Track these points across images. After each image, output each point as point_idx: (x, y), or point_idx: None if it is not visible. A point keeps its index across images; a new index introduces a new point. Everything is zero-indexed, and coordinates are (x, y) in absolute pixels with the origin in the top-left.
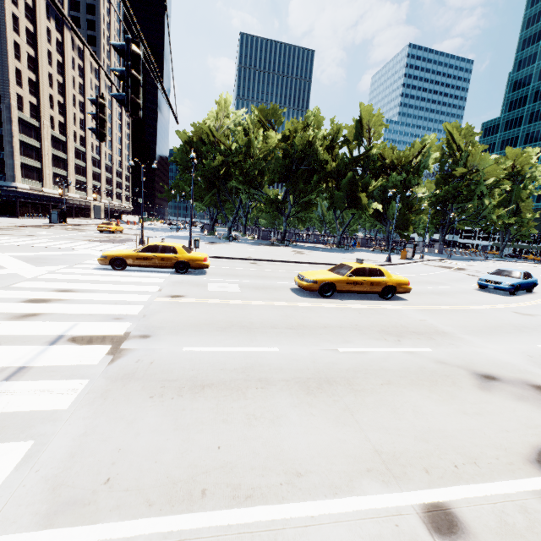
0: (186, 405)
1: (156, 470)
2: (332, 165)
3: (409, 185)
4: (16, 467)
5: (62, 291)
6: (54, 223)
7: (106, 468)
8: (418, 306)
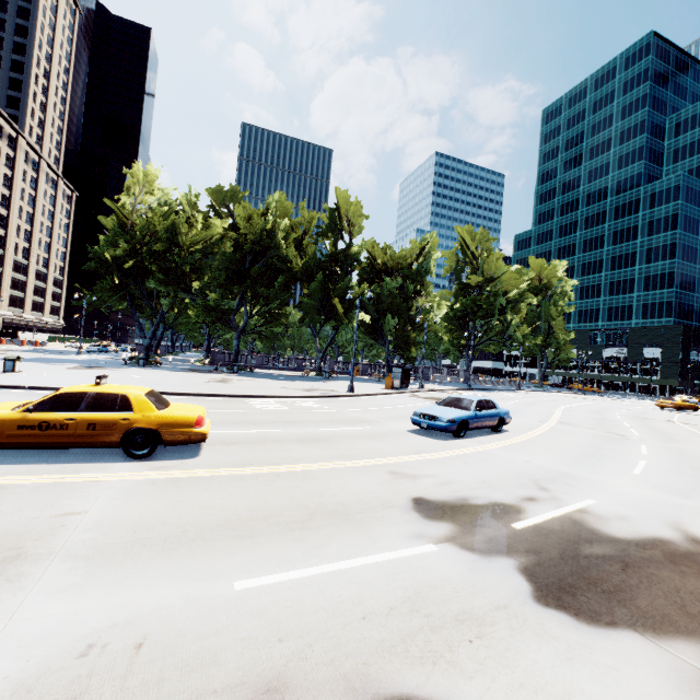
0: None
1: None
2: (299, 262)
3: (410, 294)
4: None
5: None
6: None
7: None
8: (181, 471)
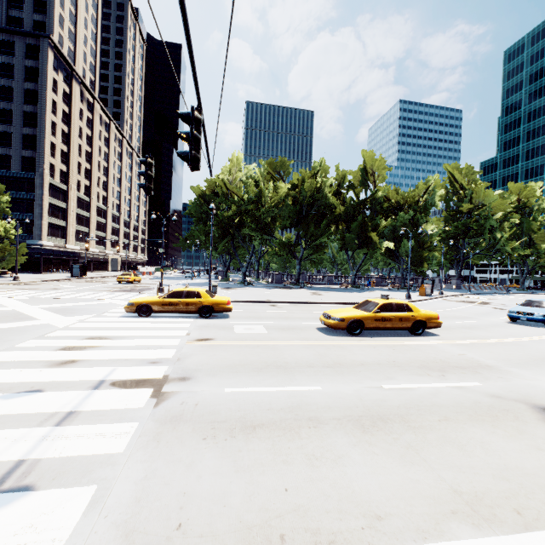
0: (241, 446)
1: (227, 514)
2: (341, 208)
3: (418, 223)
4: (84, 513)
5: (95, 338)
6: (75, 277)
7: (174, 513)
8: (453, 340)
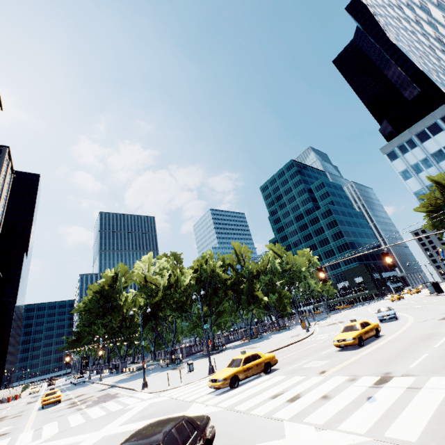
0: None
1: None
2: (231, 280)
3: (272, 281)
4: None
5: (275, 396)
6: None
7: None
8: (395, 333)
